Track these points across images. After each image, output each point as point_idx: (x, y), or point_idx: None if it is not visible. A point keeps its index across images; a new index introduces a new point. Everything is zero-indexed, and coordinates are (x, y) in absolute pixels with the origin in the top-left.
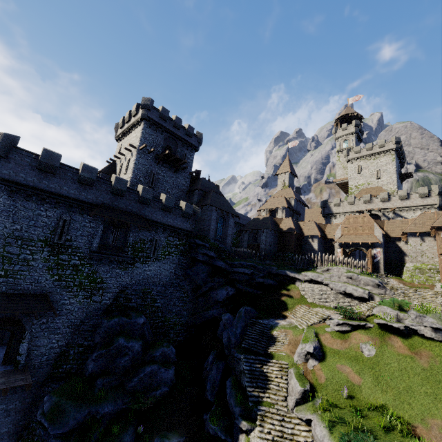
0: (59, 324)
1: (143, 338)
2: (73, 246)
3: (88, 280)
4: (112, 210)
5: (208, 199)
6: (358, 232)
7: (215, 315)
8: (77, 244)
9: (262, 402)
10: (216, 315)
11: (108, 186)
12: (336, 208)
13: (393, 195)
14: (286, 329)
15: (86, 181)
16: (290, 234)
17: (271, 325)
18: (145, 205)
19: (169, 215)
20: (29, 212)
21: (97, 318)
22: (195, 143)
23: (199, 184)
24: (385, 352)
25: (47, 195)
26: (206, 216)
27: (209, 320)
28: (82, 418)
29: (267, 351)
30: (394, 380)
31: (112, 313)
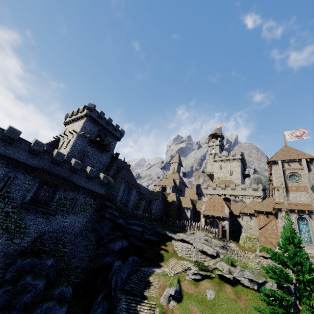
0: None
1: (48, 278)
2: (10, 197)
3: (14, 225)
4: (49, 174)
5: (120, 174)
6: (215, 208)
7: (110, 262)
8: (14, 196)
9: None
10: (111, 262)
11: (50, 156)
12: (205, 190)
13: (238, 187)
14: (160, 276)
15: (35, 151)
16: (173, 205)
17: (149, 272)
18: (74, 173)
19: (90, 182)
20: None
21: (12, 257)
22: (118, 136)
23: (116, 162)
24: (220, 296)
25: (2, 158)
26: (117, 185)
27: (105, 265)
28: None
29: (143, 293)
30: None
31: (27, 255)
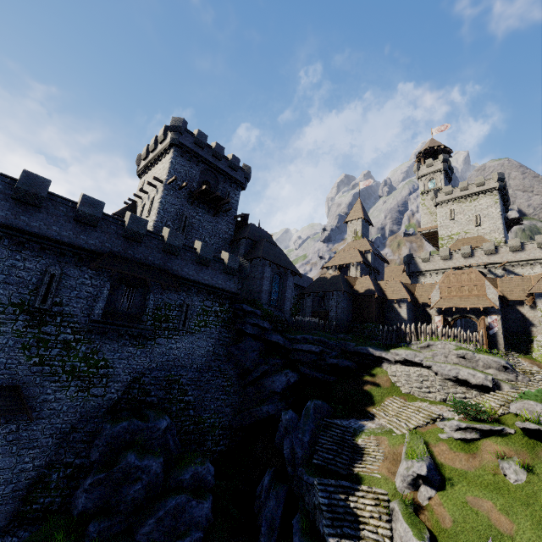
0: (36, 433)
1: (166, 451)
2: (64, 312)
3: (85, 364)
4: (125, 262)
5: (259, 250)
6: (463, 293)
7: (271, 412)
8: (71, 310)
9: None
10: (272, 412)
11: (120, 227)
12: (425, 265)
13: (501, 246)
14: (378, 435)
15: (87, 219)
16: (369, 297)
17: (353, 428)
18: (172, 256)
19: (206, 270)
20: None
21: (96, 420)
22: (241, 179)
23: (246, 231)
24: None
25: (27, 238)
26: (256, 273)
27: (262, 419)
28: None
29: (352, 471)
30: None
31: (121, 413)
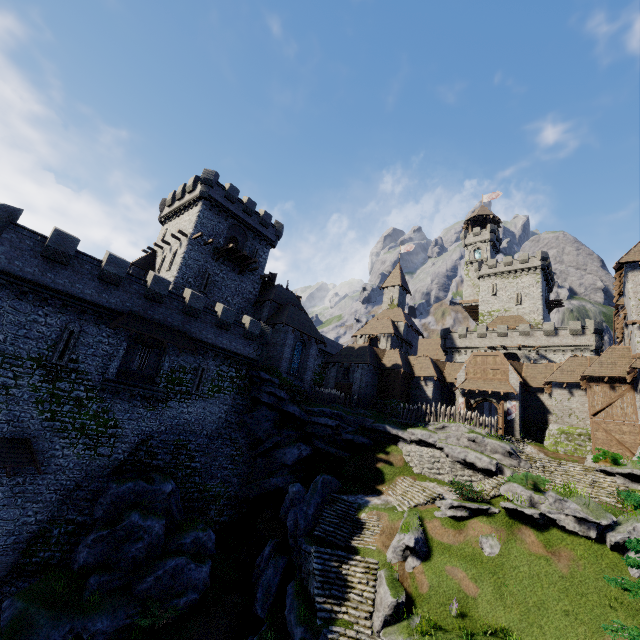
0: (41, 487)
1: (169, 515)
2: (79, 370)
3: (94, 422)
4: (144, 322)
5: (283, 315)
6: (487, 376)
7: (280, 485)
8: (86, 368)
9: (336, 619)
10: (281, 485)
11: (142, 287)
12: (461, 341)
13: (536, 329)
14: (380, 511)
15: (111, 278)
16: (395, 373)
17: (358, 504)
18: (192, 318)
19: (225, 334)
20: (20, 316)
21: (101, 480)
22: (271, 237)
23: (272, 292)
24: (512, 550)
25: (51, 294)
26: (278, 339)
27: (270, 492)
28: (60, 637)
29: (350, 543)
30: (522, 591)
31: (126, 475)
